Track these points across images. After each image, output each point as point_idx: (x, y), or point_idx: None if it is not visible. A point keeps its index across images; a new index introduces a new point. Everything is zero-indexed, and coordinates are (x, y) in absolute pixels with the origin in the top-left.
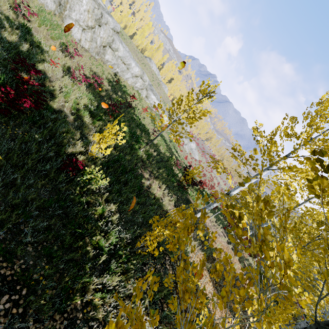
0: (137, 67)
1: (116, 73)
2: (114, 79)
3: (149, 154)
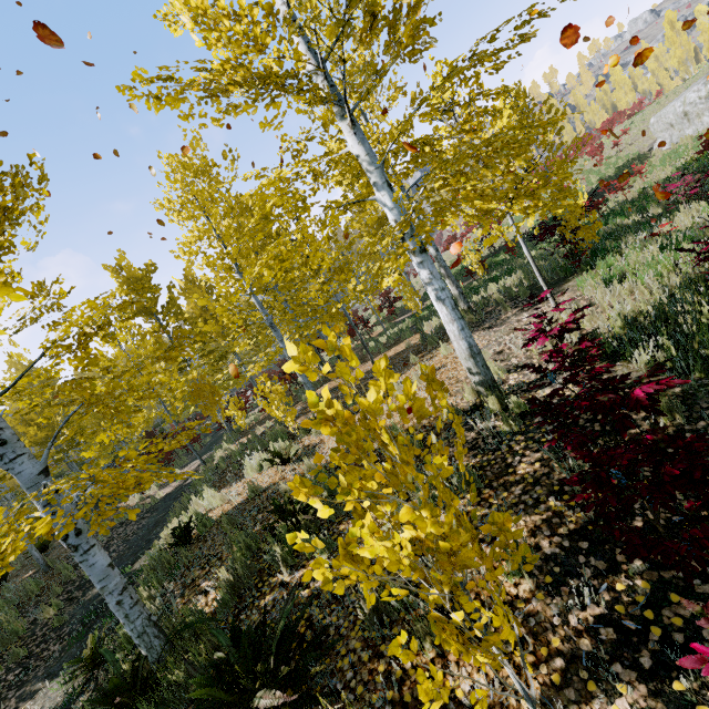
0: None
1: None
2: None
3: (599, 233)
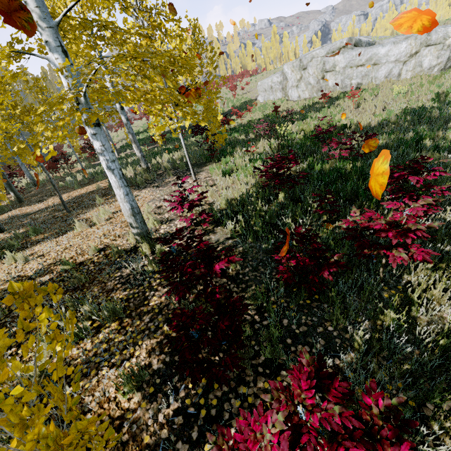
0: (403, 42)
1: (360, 87)
2: (333, 97)
3: (226, 139)
